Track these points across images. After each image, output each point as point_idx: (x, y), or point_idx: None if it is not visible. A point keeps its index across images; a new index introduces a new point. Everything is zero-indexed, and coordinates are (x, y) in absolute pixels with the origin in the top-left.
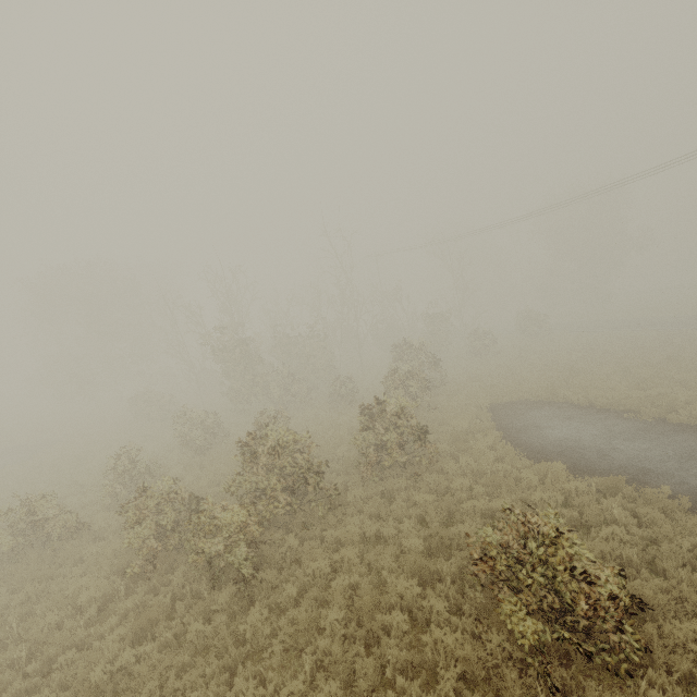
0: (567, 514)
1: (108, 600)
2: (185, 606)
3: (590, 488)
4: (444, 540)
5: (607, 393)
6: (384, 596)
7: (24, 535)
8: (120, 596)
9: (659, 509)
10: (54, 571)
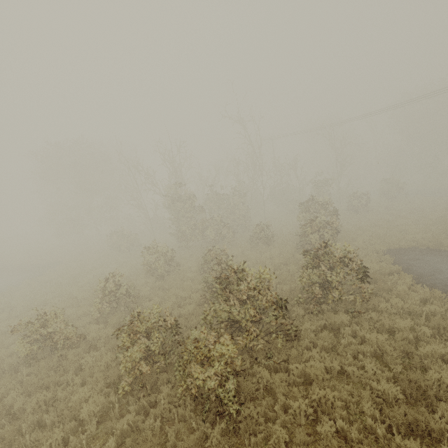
0: None
1: (104, 413)
2: (174, 431)
3: None
4: (421, 388)
5: None
6: None
7: (35, 344)
8: (114, 412)
9: None
10: (59, 377)
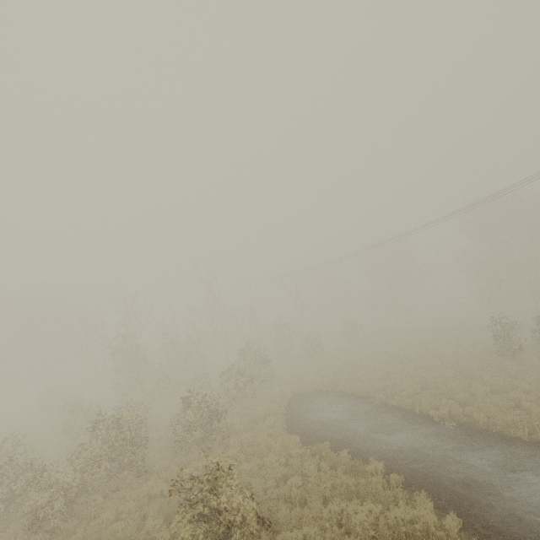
0: (282, 471)
1: None
2: None
3: (308, 452)
4: None
5: (361, 384)
6: (138, 533)
7: None
8: None
9: (331, 464)
10: None
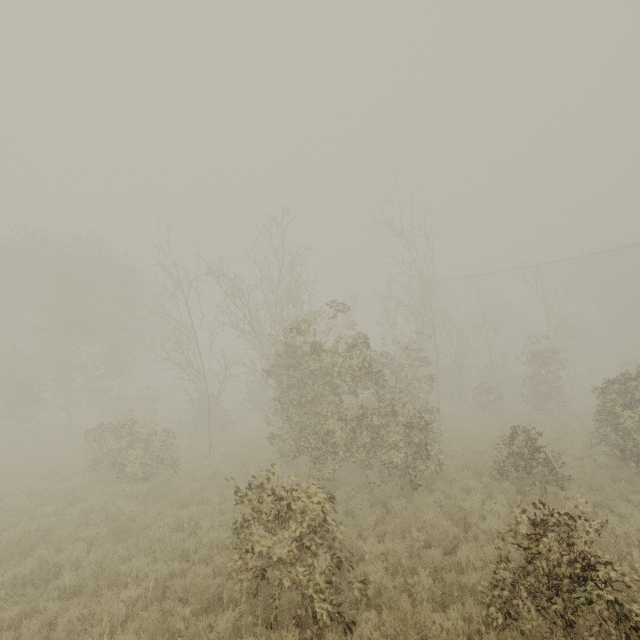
0: None
1: None
2: None
3: None
4: None
5: None
6: None
7: None
8: None
9: None
10: None
